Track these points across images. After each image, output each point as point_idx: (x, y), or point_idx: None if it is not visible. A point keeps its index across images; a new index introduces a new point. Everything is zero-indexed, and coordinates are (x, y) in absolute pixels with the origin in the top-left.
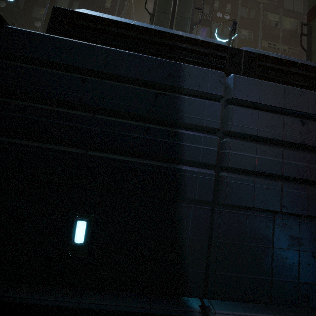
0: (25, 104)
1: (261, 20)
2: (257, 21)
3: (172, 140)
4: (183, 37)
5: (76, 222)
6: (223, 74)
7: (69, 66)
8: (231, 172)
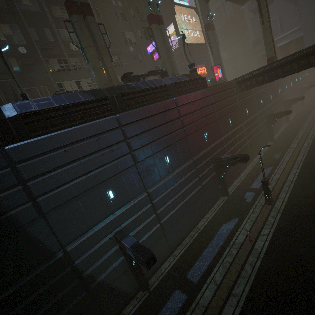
0: None
1: None
2: None
3: None
4: None
5: None
6: None
7: None
8: (43, 195)
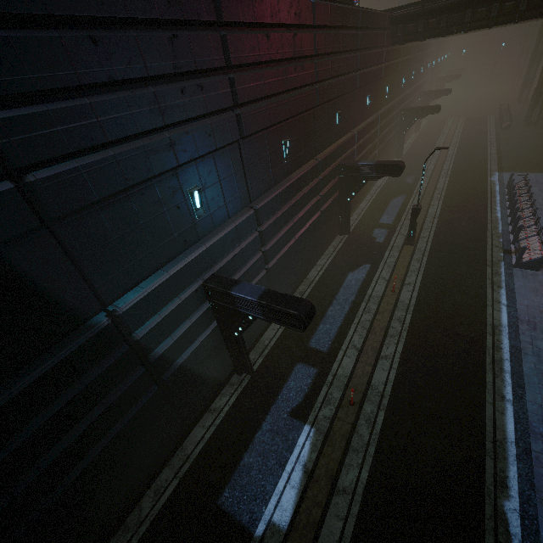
0: None
1: None
2: None
3: None
4: None
5: None
6: None
7: None
8: (40, 167)
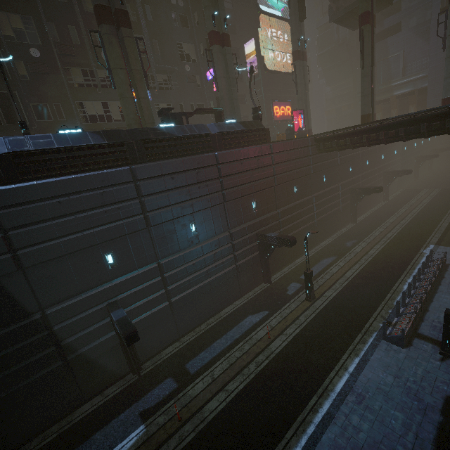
0: None
1: None
2: None
3: None
4: None
5: None
6: None
7: None
8: (26, 248)
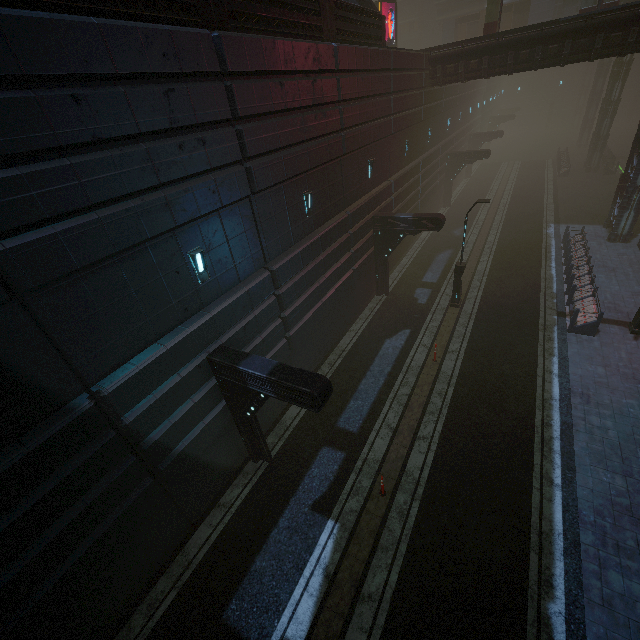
0: None
1: None
2: None
3: None
4: None
5: None
6: None
7: None
8: (10, 235)
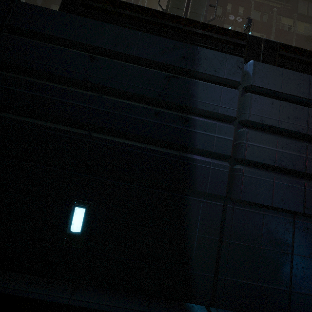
0: (30, 79)
1: (274, 23)
2: (270, 25)
3: (183, 127)
4: (199, 22)
5: (74, 208)
6: (242, 60)
7: (78, 44)
8: (247, 166)
